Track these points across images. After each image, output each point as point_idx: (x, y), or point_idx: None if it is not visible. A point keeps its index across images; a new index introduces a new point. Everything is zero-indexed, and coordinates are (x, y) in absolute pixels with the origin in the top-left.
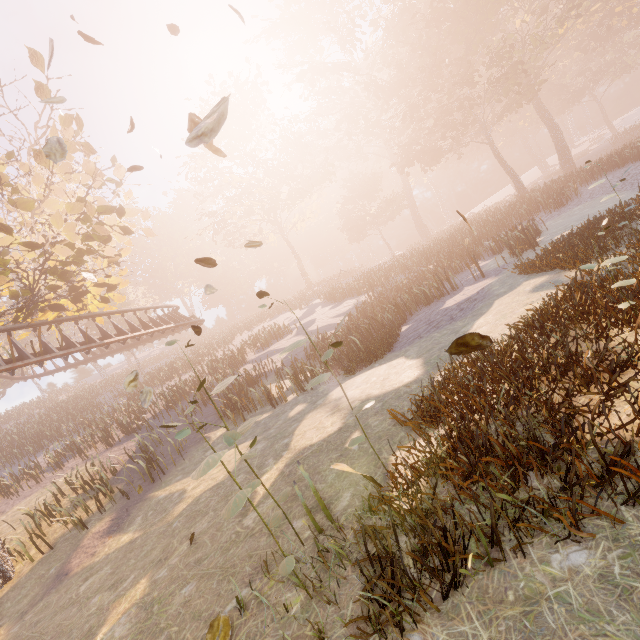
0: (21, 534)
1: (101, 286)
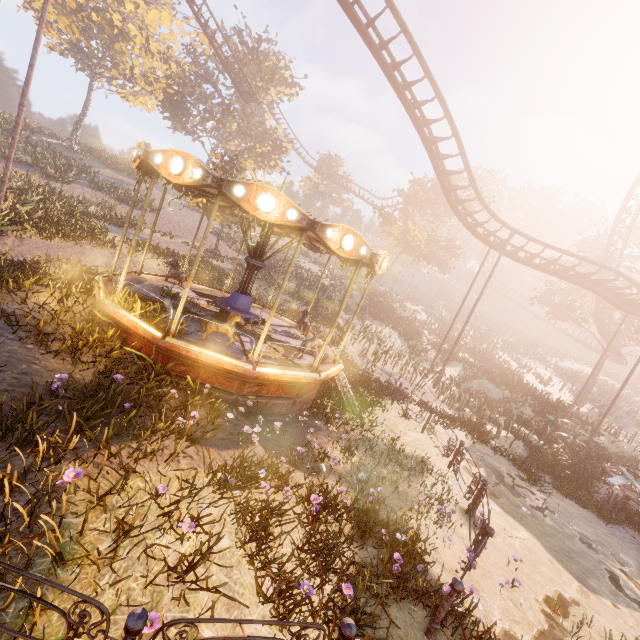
0: (555, 386)
1: None
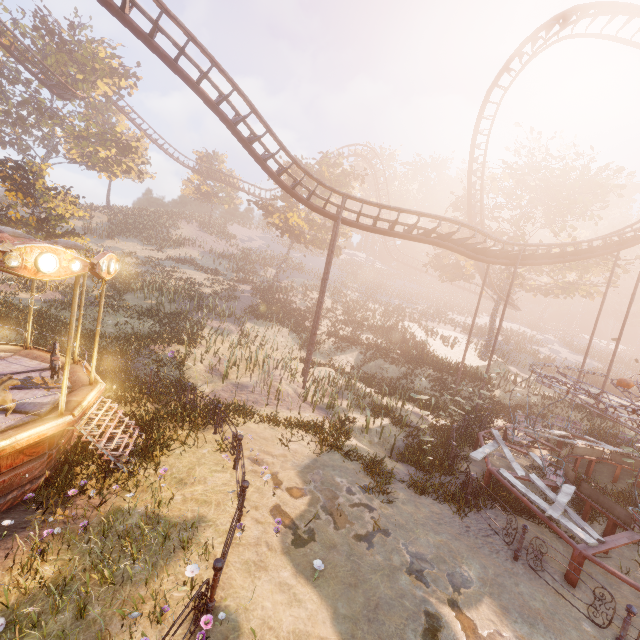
0: (462, 345)
1: (542, 292)
